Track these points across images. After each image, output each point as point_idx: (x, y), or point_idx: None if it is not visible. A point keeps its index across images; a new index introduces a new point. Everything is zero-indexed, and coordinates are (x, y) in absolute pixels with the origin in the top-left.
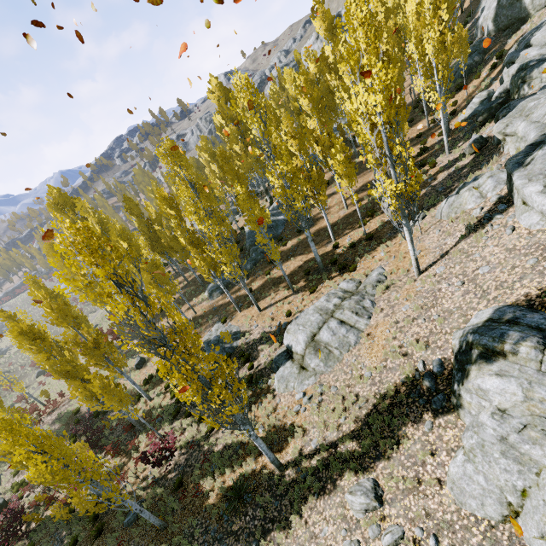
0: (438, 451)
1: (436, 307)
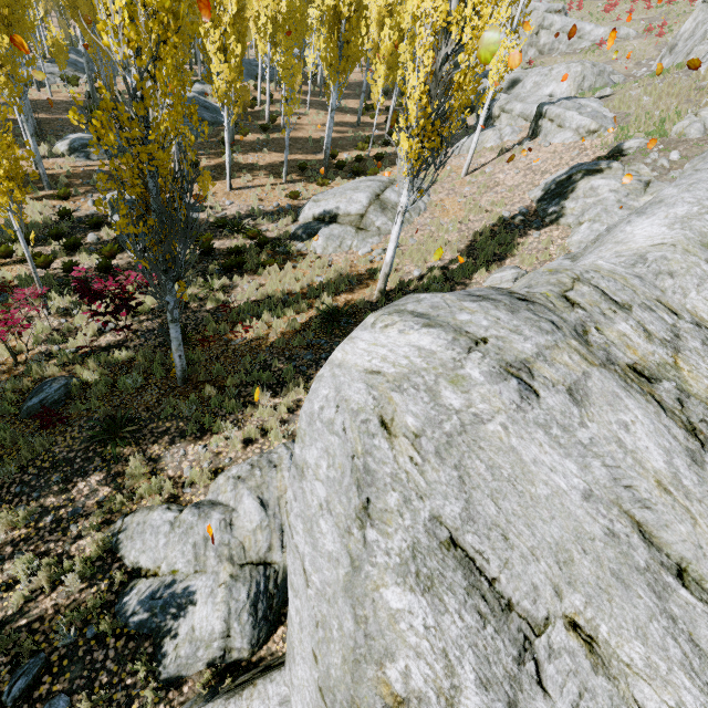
0: (554, 241)
1: (501, 186)
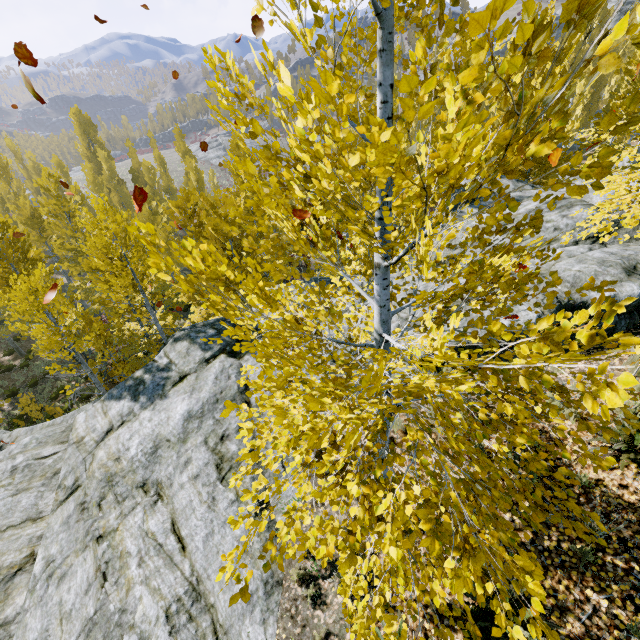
0: None
1: None
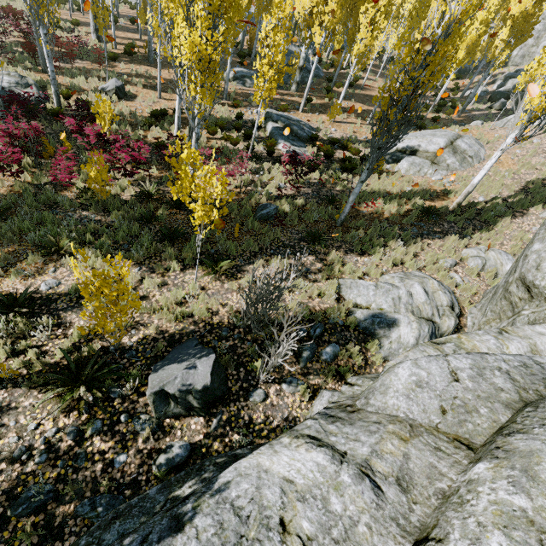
0: None
1: None
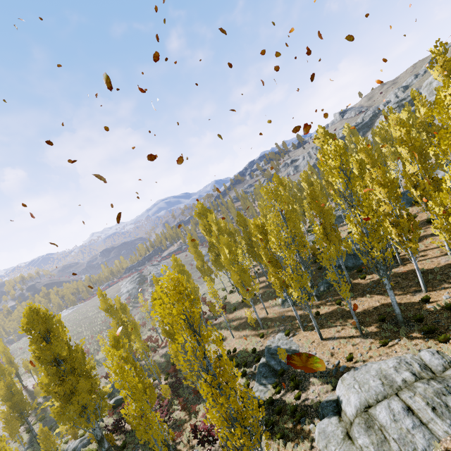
0: None
1: None
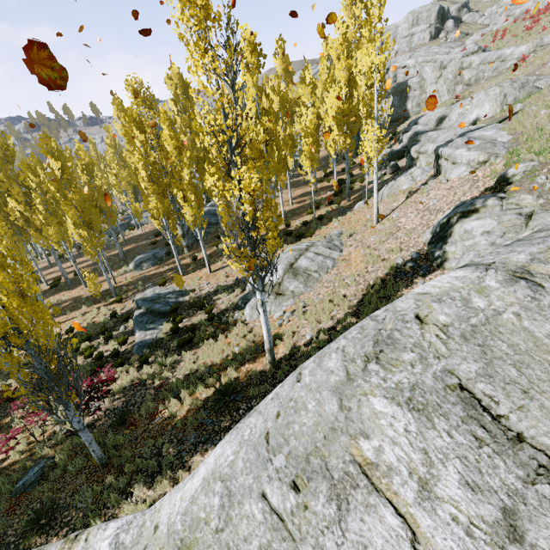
0: None
1: (401, 230)
